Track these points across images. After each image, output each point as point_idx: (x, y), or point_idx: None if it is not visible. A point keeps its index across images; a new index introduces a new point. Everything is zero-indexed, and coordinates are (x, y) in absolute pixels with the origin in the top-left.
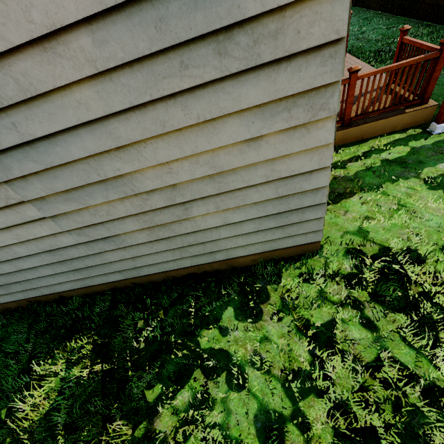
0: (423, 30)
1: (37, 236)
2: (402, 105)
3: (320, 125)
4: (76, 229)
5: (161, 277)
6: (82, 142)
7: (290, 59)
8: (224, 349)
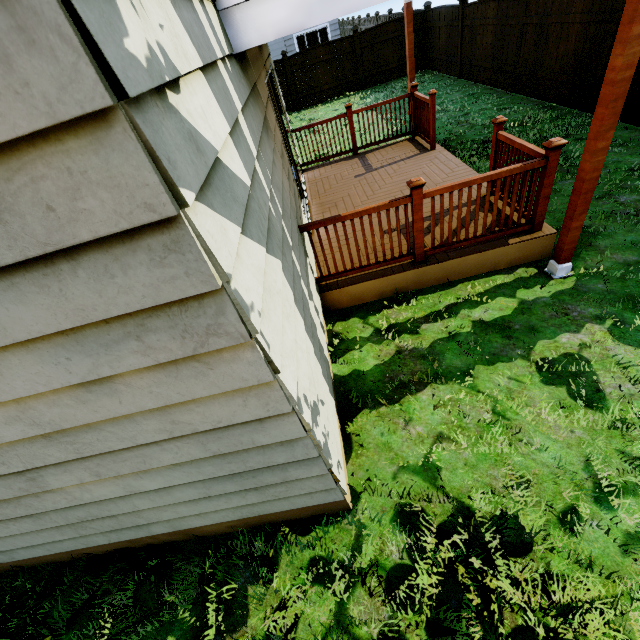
0: (544, 114)
1: None
2: (501, 232)
3: (228, 355)
4: None
5: (67, 555)
6: None
7: (72, 255)
8: None
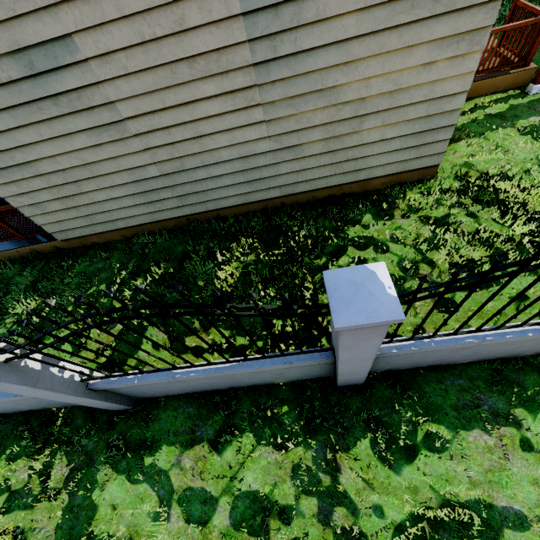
0: None
1: (247, 140)
2: (507, 65)
3: (472, 56)
4: (277, 135)
5: (307, 197)
6: (327, 56)
7: (470, 8)
8: (368, 236)
